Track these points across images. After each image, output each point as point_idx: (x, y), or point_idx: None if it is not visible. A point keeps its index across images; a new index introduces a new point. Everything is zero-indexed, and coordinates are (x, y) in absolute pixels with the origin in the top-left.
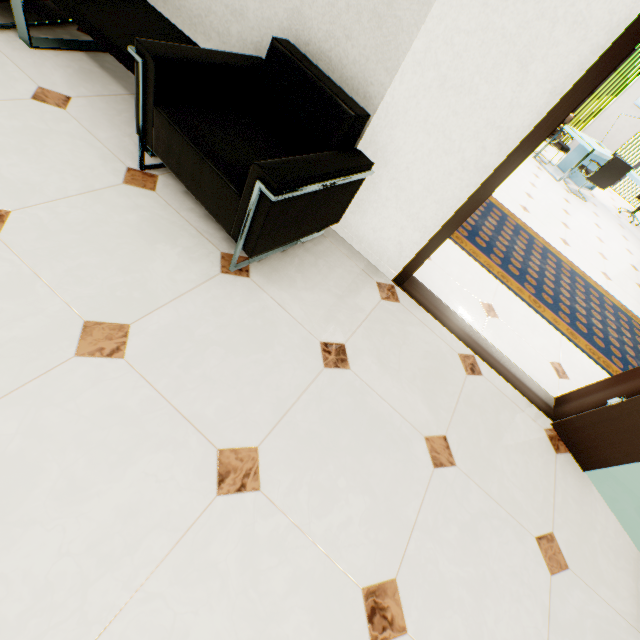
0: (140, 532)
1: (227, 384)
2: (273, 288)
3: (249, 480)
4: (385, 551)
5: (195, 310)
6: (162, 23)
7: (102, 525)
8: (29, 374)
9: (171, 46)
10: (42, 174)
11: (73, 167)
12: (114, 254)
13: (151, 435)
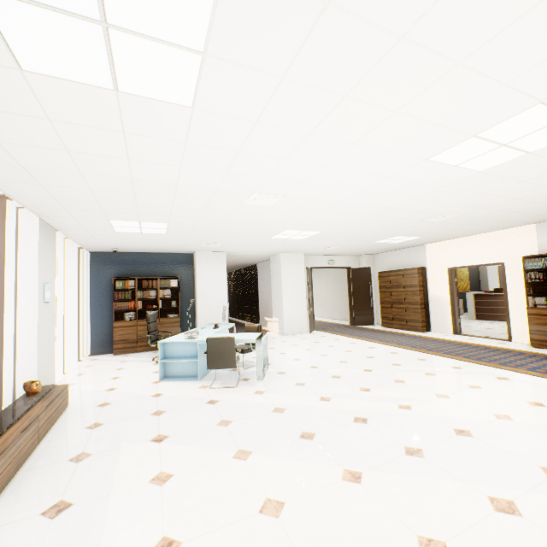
0: None
1: None
2: None
3: None
4: None
5: None
6: None
7: None
8: None
9: None
10: None
11: None
12: None
13: None
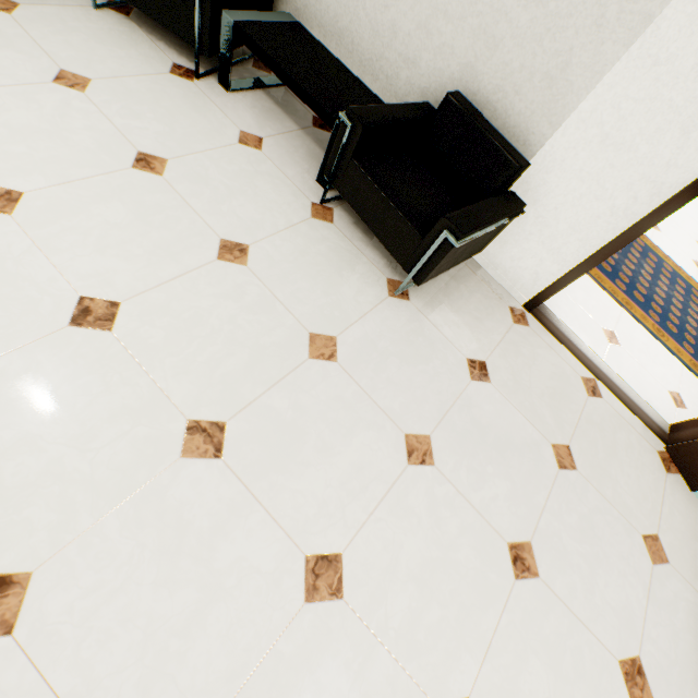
0: (366, 480)
1: (404, 387)
2: (427, 310)
3: (427, 458)
4: (522, 522)
5: (375, 327)
6: (340, 69)
7: (345, 472)
8: (286, 369)
9: (369, 108)
10: (260, 212)
11: (277, 205)
12: (316, 280)
13: (362, 418)
